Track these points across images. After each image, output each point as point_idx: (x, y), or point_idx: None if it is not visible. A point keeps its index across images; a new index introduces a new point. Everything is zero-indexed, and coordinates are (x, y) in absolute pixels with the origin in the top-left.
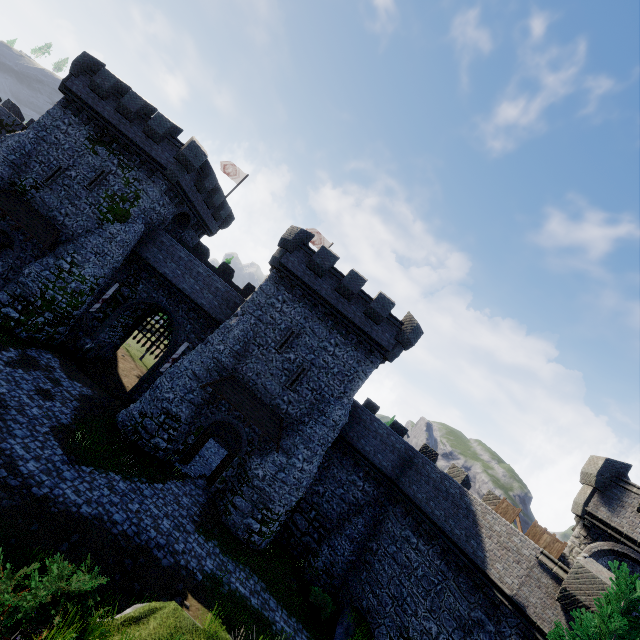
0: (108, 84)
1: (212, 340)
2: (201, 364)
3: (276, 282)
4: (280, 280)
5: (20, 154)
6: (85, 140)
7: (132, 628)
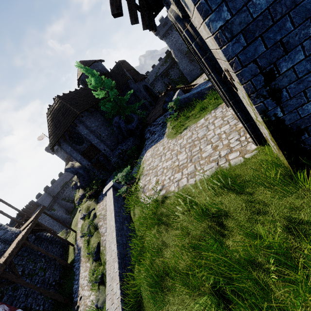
0: (164, 20)
1: None
2: None
3: None
4: None
5: (179, 51)
6: (177, 32)
7: None
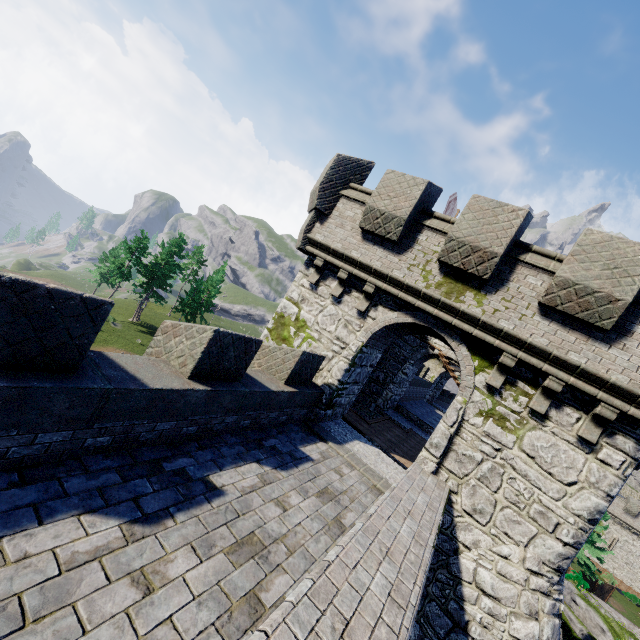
0: None
1: None
2: None
3: None
4: None
5: None
6: None
7: (612, 634)
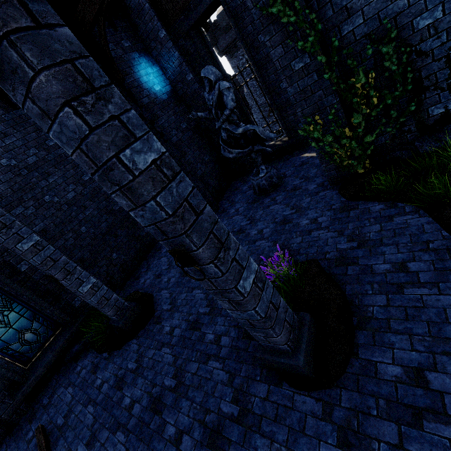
0: None
1: (250, 105)
2: (259, 114)
3: (231, 57)
4: (231, 54)
5: None
6: None
7: None
